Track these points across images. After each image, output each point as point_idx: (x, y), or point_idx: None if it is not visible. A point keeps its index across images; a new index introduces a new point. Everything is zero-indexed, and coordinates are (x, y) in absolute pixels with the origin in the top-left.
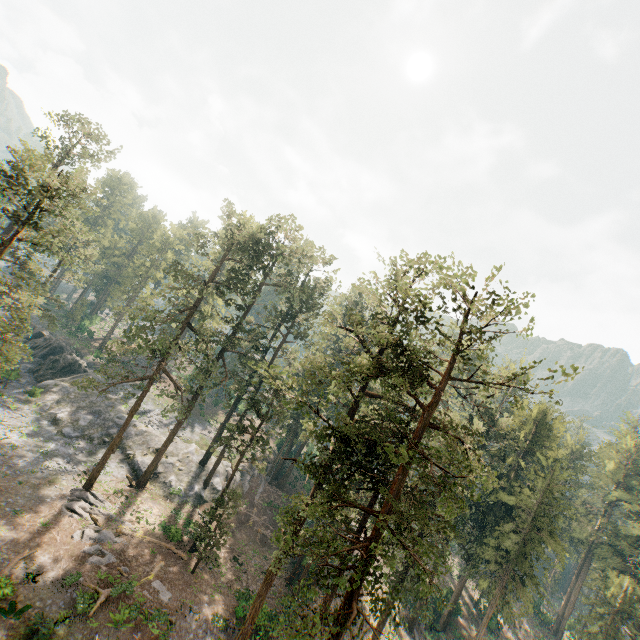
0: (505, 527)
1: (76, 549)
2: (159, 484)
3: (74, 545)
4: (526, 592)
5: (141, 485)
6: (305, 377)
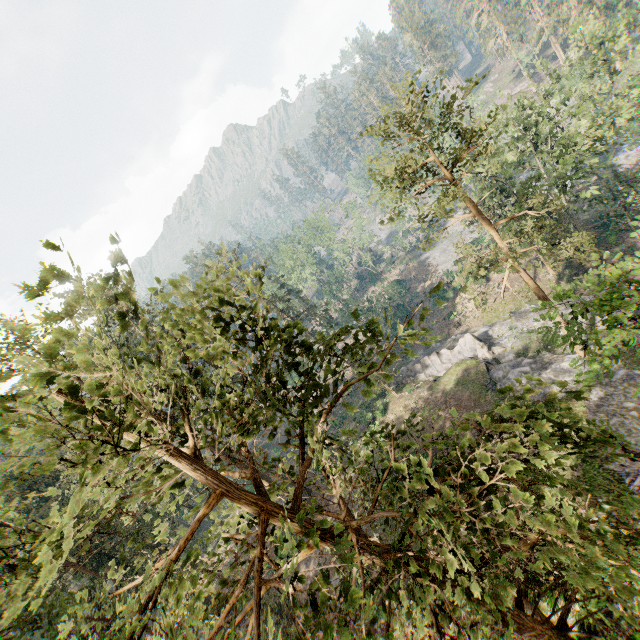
0: None
1: None
2: None
3: None
4: None
5: None
6: None
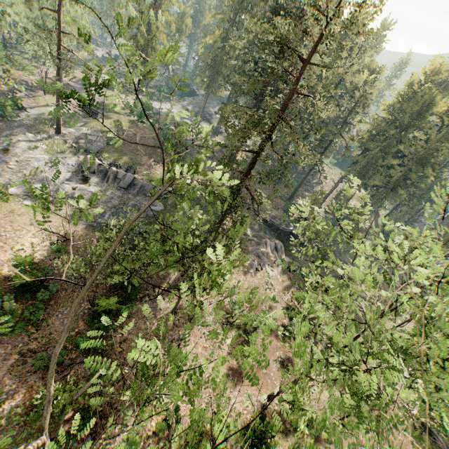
0: (392, 161)
1: (191, 138)
2: (222, 136)
3: (191, 137)
4: (390, 193)
5: (215, 134)
6: (248, 41)
